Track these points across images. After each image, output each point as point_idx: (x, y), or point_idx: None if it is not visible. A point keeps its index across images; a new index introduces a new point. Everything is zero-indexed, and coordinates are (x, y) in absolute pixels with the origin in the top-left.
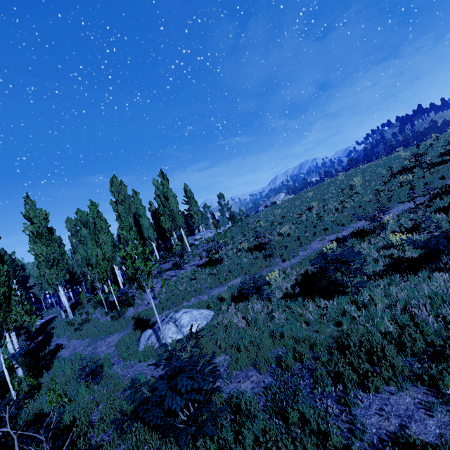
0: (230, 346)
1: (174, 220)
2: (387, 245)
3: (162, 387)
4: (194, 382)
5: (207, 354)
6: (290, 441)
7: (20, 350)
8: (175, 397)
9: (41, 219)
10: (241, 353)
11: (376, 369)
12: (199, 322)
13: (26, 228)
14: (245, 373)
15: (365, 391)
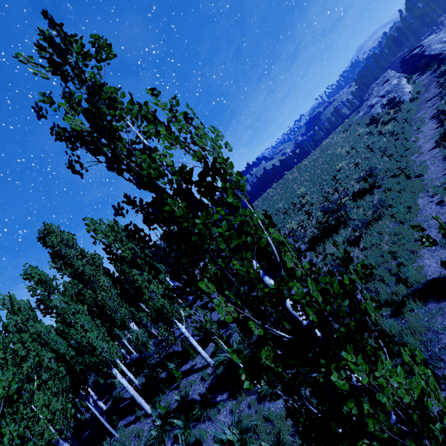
0: None
1: None
2: None
3: None
4: None
5: None
6: None
7: None
8: None
9: None
10: None
11: None
12: None
13: None
14: None
15: None
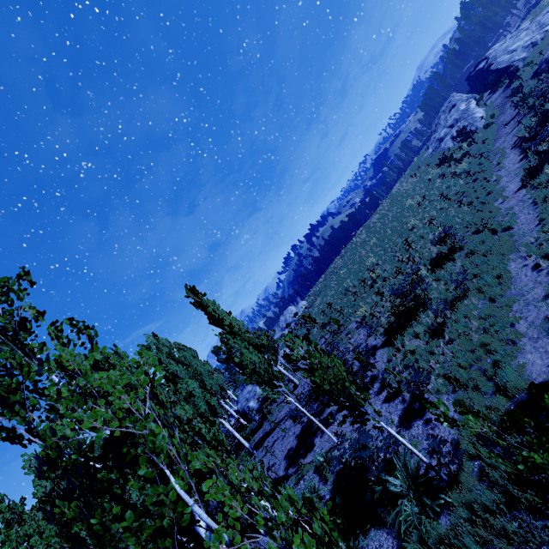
0: None
1: None
2: None
3: None
4: None
5: None
6: None
7: None
8: None
9: None
10: None
11: None
12: None
13: None
14: None
15: None
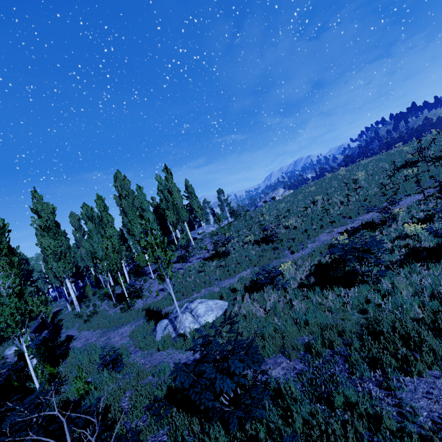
0: (253, 335)
1: (178, 214)
2: (400, 236)
3: (210, 370)
4: (245, 365)
5: (243, 339)
6: (339, 424)
7: (35, 340)
8: (225, 380)
9: (49, 213)
10: (267, 340)
11: (414, 354)
12: (215, 312)
13: (34, 222)
14: (273, 360)
15: (407, 376)
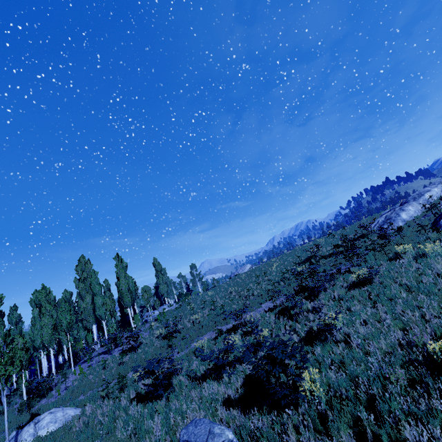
0: None
1: (122, 299)
2: None
3: None
4: None
5: None
6: None
7: None
8: None
9: None
10: None
11: None
12: (57, 423)
13: None
14: None
15: None
